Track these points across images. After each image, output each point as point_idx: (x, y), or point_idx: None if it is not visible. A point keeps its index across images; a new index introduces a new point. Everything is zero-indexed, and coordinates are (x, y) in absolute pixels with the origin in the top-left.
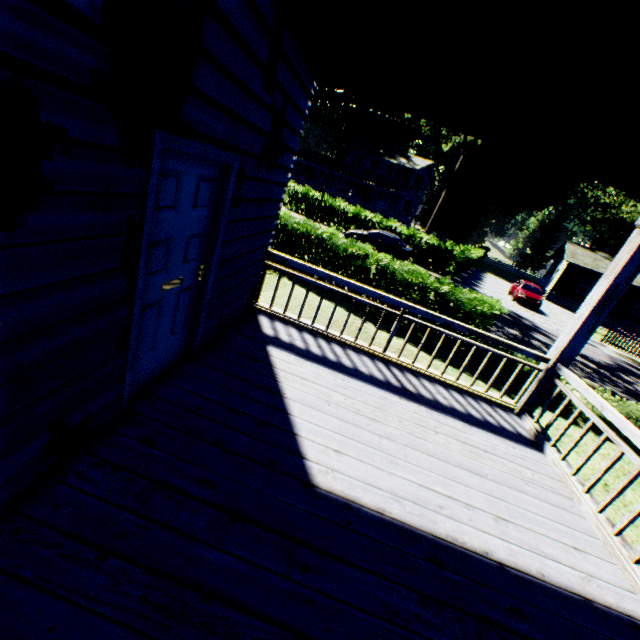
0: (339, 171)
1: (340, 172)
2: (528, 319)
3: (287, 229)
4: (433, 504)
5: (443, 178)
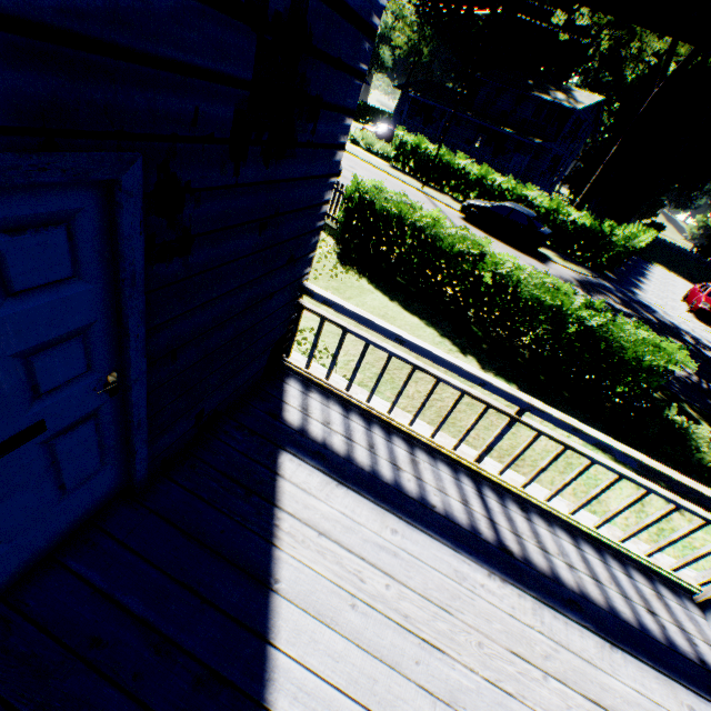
0: (467, 112)
1: (468, 114)
2: (709, 346)
3: (374, 208)
4: None
5: (615, 122)
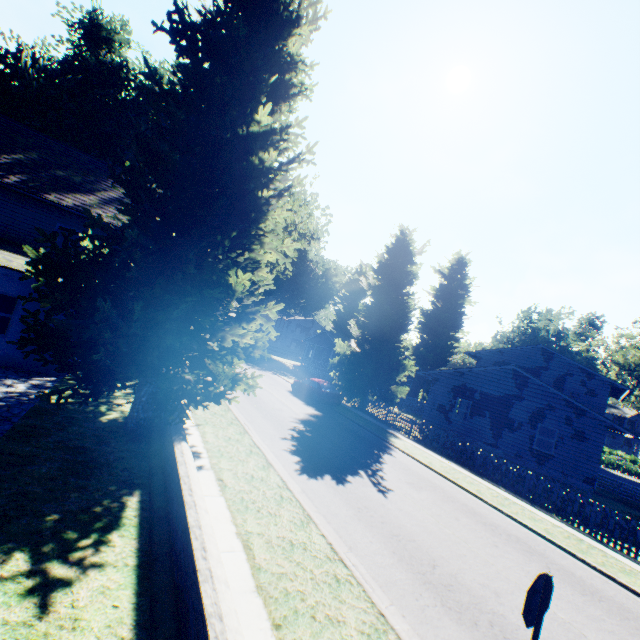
0: None
1: None
2: None
3: None
4: (632, 479)
5: None
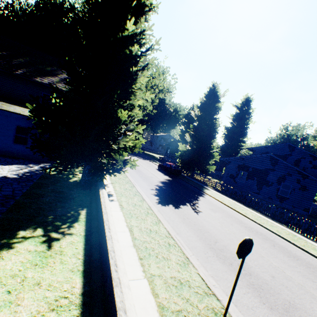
0: None
1: None
2: None
3: None
4: None
5: None
